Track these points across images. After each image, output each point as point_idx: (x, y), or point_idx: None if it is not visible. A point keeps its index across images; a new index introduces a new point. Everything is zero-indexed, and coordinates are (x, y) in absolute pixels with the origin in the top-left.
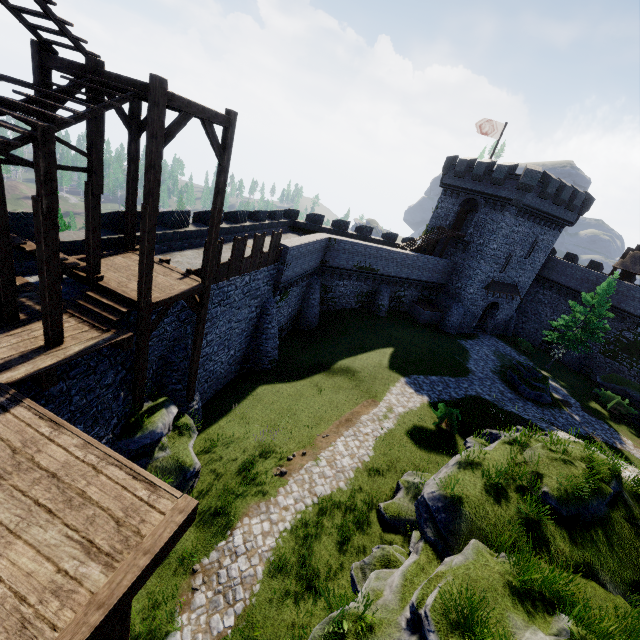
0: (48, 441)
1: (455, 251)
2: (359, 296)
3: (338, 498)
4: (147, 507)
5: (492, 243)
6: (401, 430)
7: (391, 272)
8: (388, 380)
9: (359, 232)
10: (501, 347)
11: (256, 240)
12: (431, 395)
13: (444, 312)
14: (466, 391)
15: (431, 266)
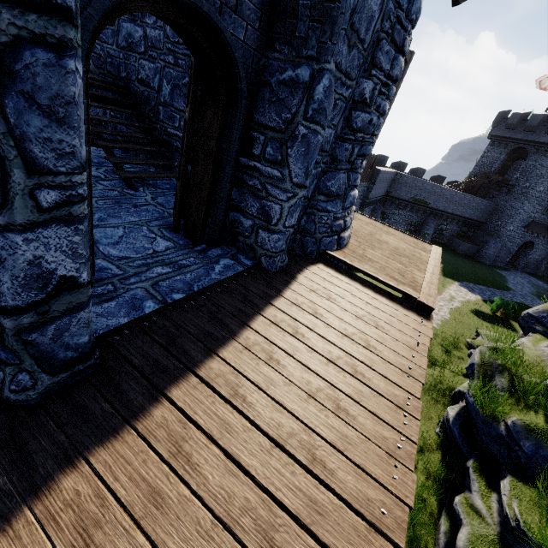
0: (355, 214)
1: (498, 194)
2: (408, 225)
3: (435, 331)
4: (420, 243)
5: (539, 186)
6: (466, 309)
7: (439, 206)
8: (444, 282)
9: (413, 173)
10: (533, 280)
11: (370, 158)
12: (482, 296)
13: (481, 246)
14: (511, 299)
15: (475, 205)
